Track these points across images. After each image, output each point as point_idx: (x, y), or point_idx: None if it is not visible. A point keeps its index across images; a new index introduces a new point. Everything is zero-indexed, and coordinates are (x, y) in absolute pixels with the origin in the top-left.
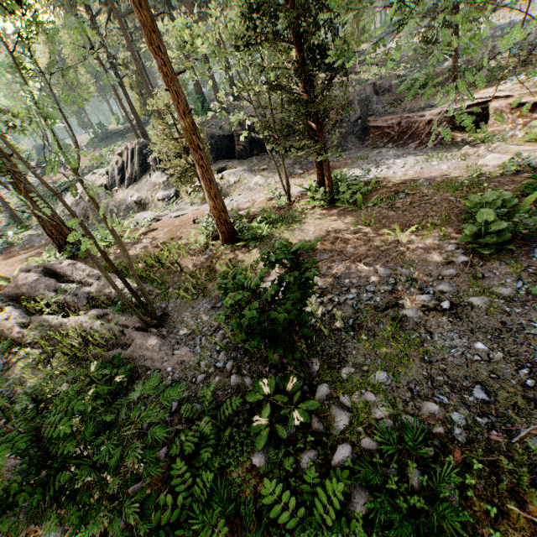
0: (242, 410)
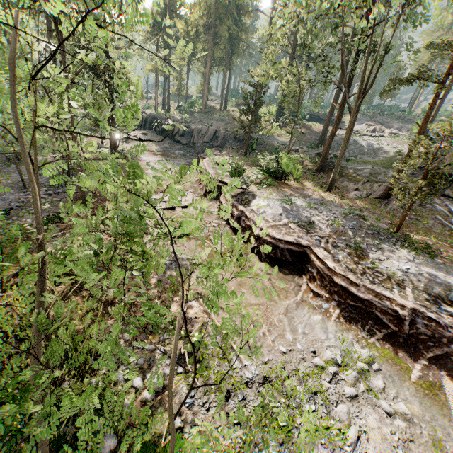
0: (1, 160)
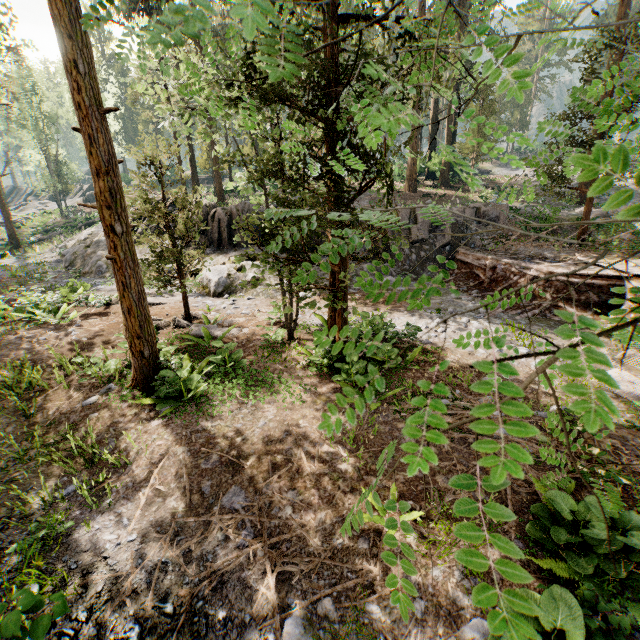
0: None
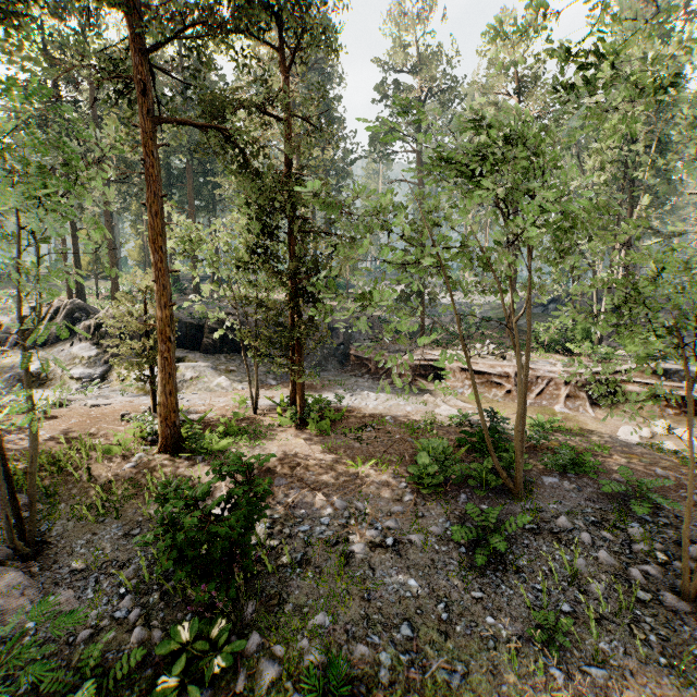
0: (140, 677)
